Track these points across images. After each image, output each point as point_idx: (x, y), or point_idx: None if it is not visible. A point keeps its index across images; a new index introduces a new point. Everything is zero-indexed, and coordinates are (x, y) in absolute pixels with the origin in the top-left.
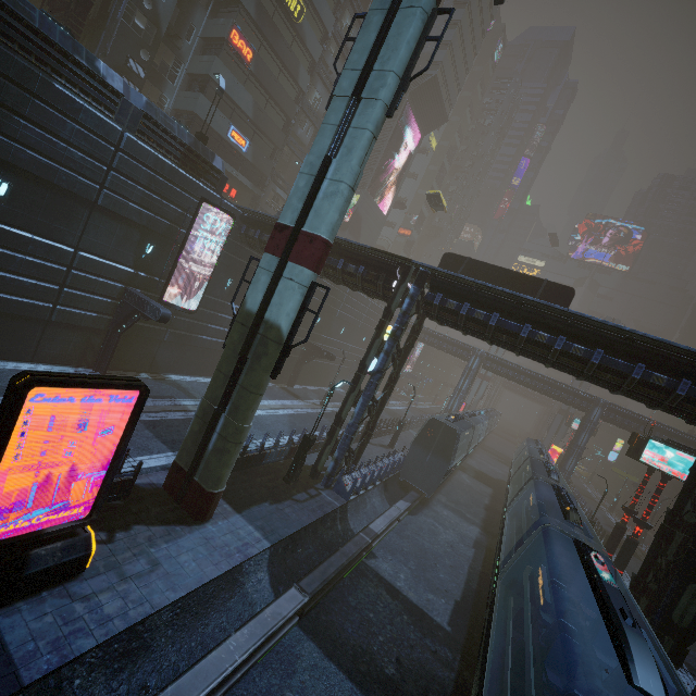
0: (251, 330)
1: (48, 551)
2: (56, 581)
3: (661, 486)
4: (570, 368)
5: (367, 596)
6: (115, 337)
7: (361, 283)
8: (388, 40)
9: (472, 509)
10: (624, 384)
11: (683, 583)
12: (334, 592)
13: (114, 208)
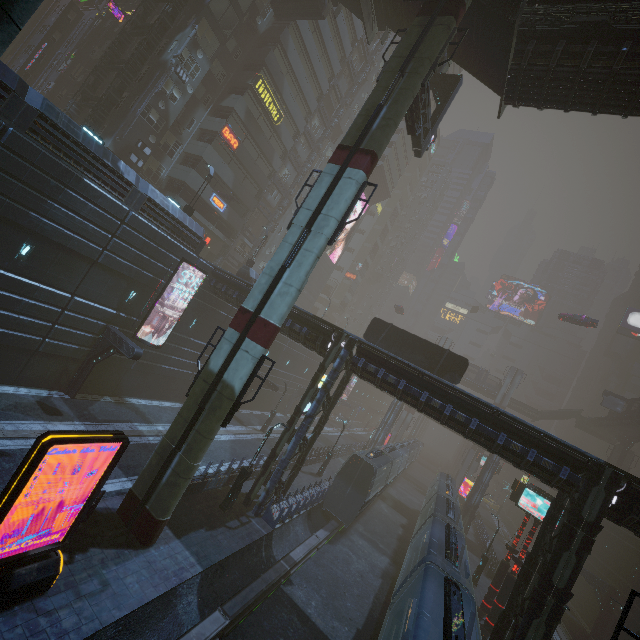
0: (211, 386)
1: (27, 571)
2: (27, 597)
3: (533, 529)
4: (456, 429)
5: (280, 621)
6: (90, 366)
7: (304, 340)
8: (333, 196)
9: (386, 539)
10: (493, 447)
11: (530, 618)
12: (252, 616)
13: (111, 264)
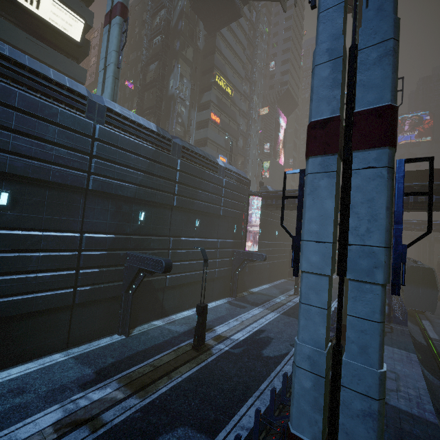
0: None
1: None
2: None
3: None
4: None
5: None
6: (236, 277)
7: None
8: None
9: None
10: None
11: None
12: None
13: (225, 214)
